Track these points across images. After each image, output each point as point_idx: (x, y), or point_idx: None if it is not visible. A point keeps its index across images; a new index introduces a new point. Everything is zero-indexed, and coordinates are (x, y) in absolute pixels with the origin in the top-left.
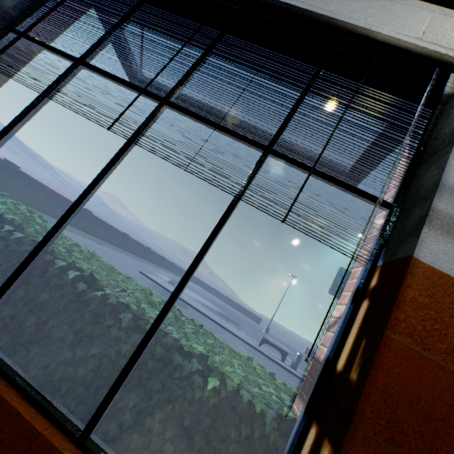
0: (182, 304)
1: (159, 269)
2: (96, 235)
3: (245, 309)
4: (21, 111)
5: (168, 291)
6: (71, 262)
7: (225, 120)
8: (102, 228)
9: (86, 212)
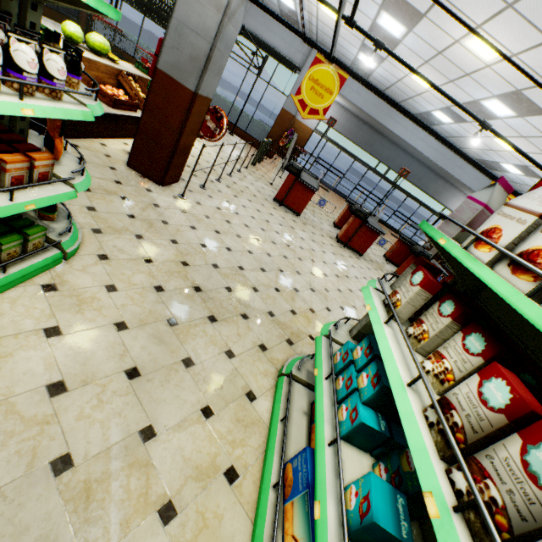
0: None
1: None
2: None
3: None
4: (121, 5)
5: None
6: (144, 45)
7: (161, 11)
8: (129, 27)
9: None
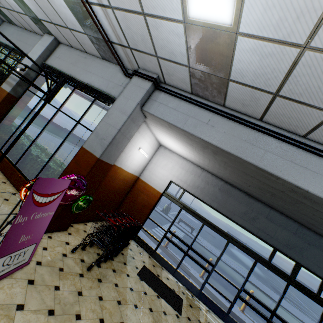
0: None
1: None
2: (74, 143)
3: (185, 203)
4: None
5: None
6: None
7: None
8: (77, 139)
9: (66, 130)
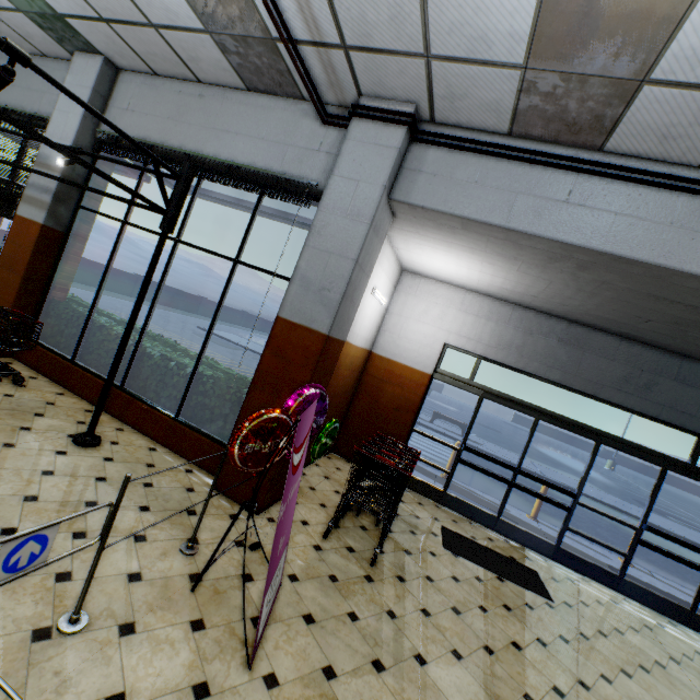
0: (235, 348)
1: (265, 335)
2: (161, 303)
3: None
4: None
5: (228, 340)
6: None
7: None
8: (166, 293)
9: (137, 278)
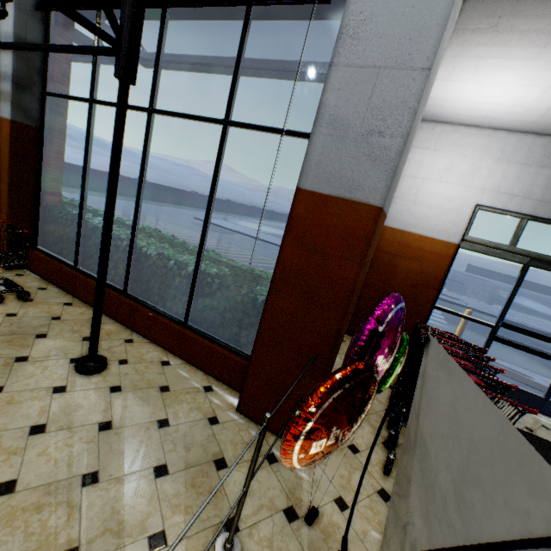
0: (227, 233)
1: (248, 219)
2: (163, 201)
3: None
4: None
5: (220, 227)
6: None
7: None
8: (165, 192)
9: None
